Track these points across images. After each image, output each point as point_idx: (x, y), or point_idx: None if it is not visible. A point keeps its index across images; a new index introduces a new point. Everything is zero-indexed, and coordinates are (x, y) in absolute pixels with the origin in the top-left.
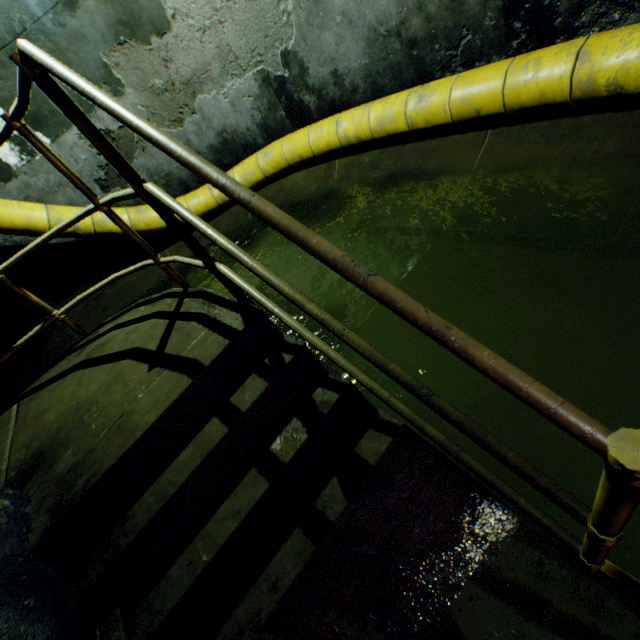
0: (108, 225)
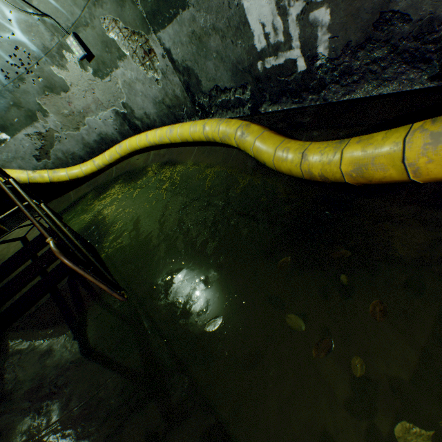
0: (37, 179)
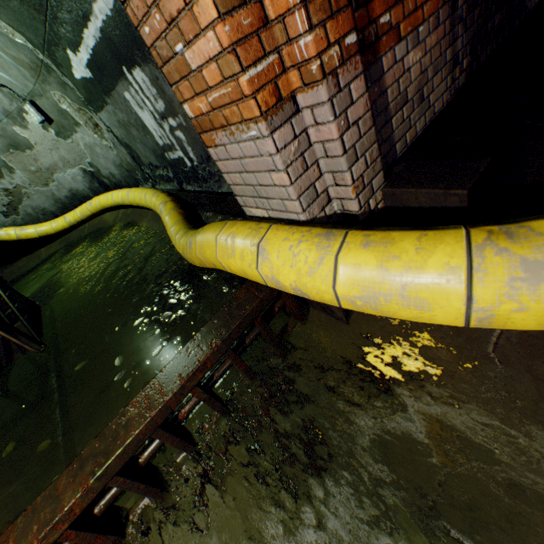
0: (3, 237)
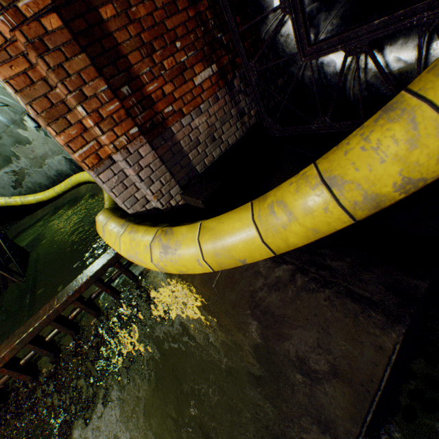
0: (12, 203)
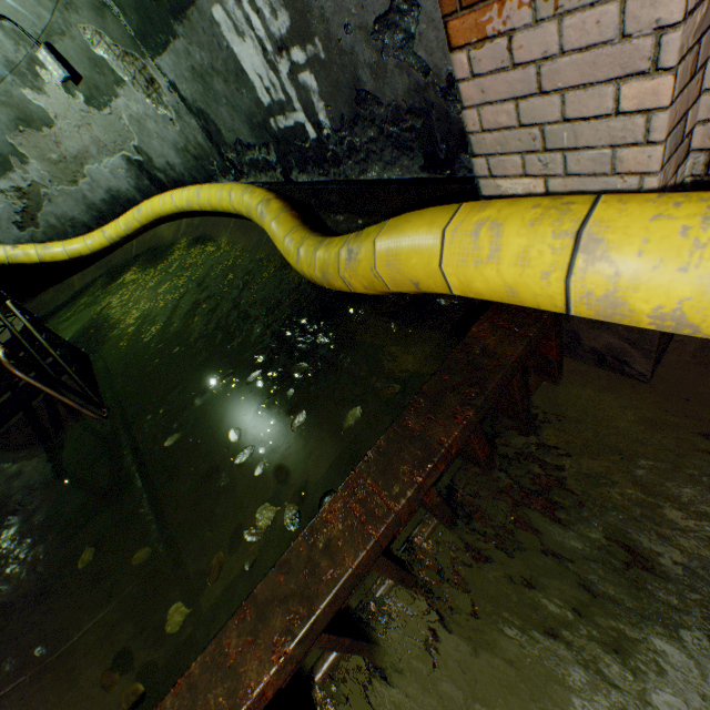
0: (20, 258)
